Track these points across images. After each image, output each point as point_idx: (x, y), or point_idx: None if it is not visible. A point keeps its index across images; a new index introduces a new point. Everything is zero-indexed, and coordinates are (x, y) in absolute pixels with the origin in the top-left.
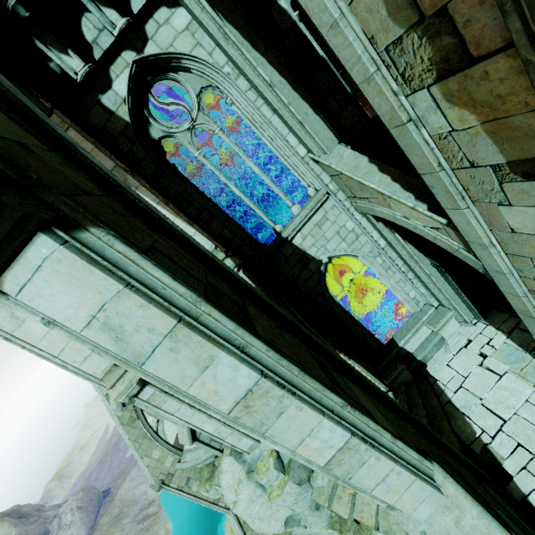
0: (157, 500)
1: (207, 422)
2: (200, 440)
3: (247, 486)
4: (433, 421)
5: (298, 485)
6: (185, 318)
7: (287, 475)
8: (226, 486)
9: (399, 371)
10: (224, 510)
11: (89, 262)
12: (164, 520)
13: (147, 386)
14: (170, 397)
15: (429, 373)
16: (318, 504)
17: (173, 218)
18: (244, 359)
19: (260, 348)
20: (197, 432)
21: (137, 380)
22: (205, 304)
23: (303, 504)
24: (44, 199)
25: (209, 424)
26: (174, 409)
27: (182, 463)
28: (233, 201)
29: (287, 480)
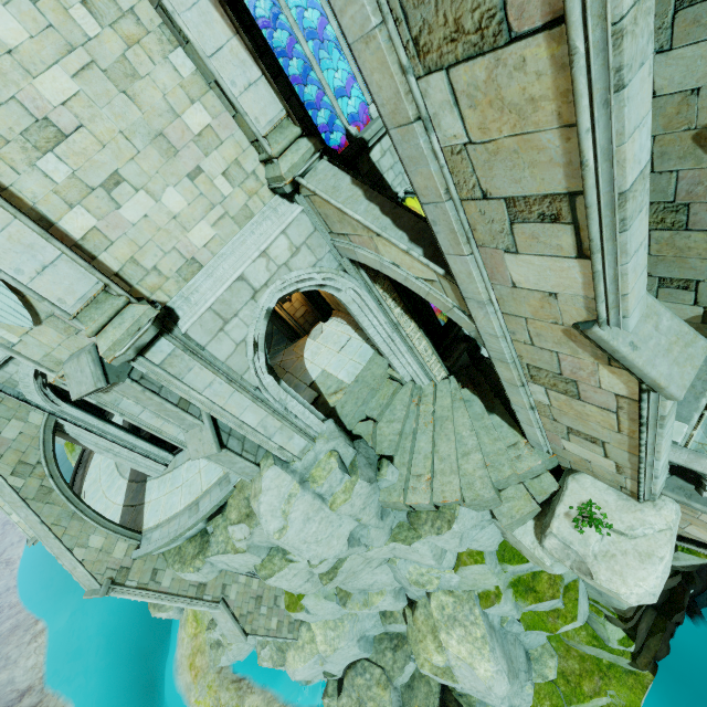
0: (38, 684)
1: (250, 409)
2: (229, 449)
3: (302, 499)
4: (498, 394)
5: (368, 483)
6: None
7: (353, 475)
8: (267, 511)
9: (462, 350)
10: (212, 605)
11: None
12: (57, 706)
13: (162, 338)
14: (200, 361)
15: (484, 356)
16: (382, 512)
17: (229, 35)
18: None
19: None
20: (223, 438)
21: (151, 319)
22: None
23: (370, 510)
24: None
25: (252, 412)
26: (203, 383)
27: (147, 546)
28: (291, 72)
29: (355, 479)
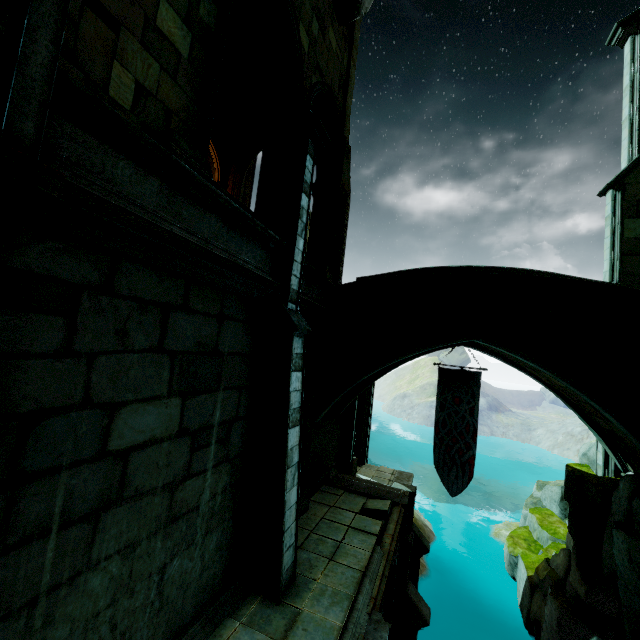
0: None
1: None
2: None
3: None
4: None
5: None
6: (632, 61)
7: None
8: None
9: None
10: None
11: (630, 43)
12: None
13: None
14: None
15: None
16: None
17: None
18: (631, 76)
19: (637, 75)
20: None
21: None
22: (638, 58)
23: None
24: (638, 28)
25: None
26: None
27: None
28: None
29: None
